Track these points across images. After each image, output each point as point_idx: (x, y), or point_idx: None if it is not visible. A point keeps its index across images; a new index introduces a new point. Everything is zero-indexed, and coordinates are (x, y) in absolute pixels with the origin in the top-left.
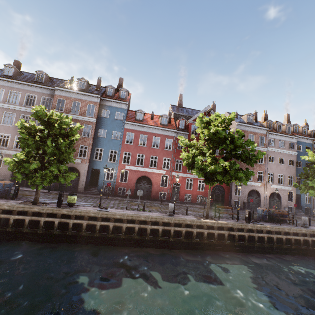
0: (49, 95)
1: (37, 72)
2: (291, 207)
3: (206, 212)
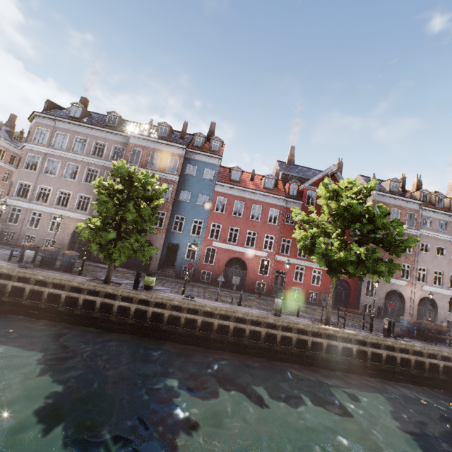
0: (122, 144)
1: (109, 113)
2: None
3: (327, 316)
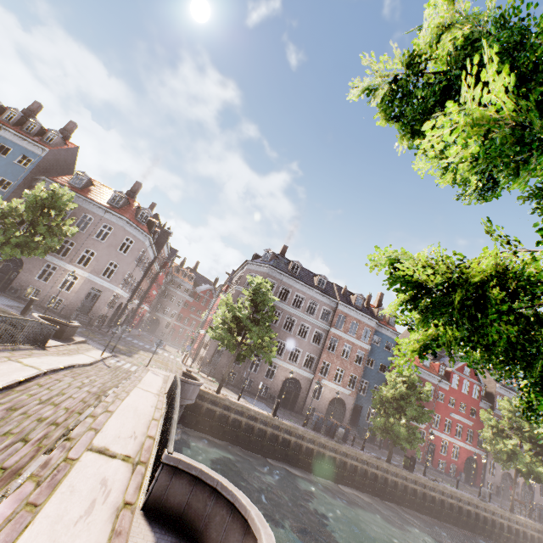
0: (330, 307)
1: (320, 276)
2: (539, 504)
3: (512, 505)
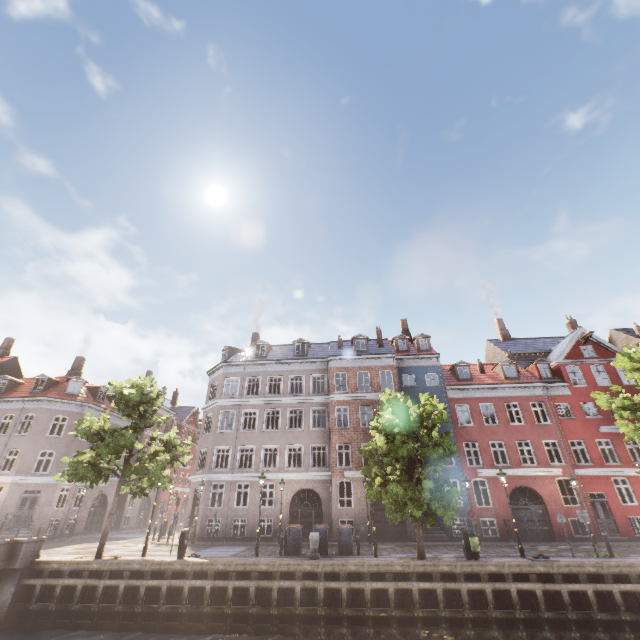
0: (320, 371)
1: (296, 342)
2: None
3: None
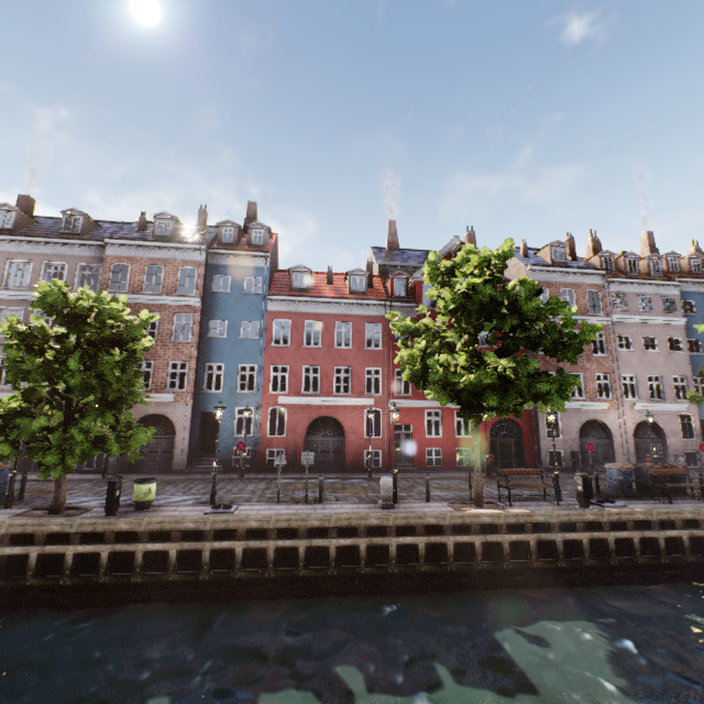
0: (94, 260)
1: (66, 213)
2: (692, 453)
3: (476, 490)
